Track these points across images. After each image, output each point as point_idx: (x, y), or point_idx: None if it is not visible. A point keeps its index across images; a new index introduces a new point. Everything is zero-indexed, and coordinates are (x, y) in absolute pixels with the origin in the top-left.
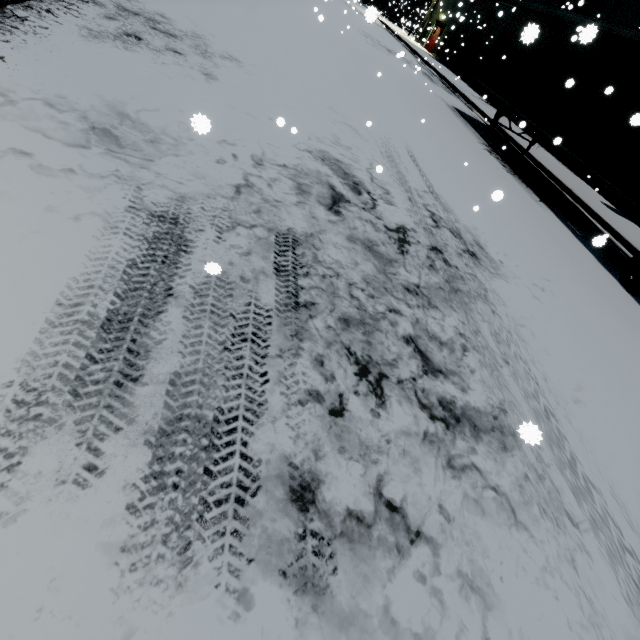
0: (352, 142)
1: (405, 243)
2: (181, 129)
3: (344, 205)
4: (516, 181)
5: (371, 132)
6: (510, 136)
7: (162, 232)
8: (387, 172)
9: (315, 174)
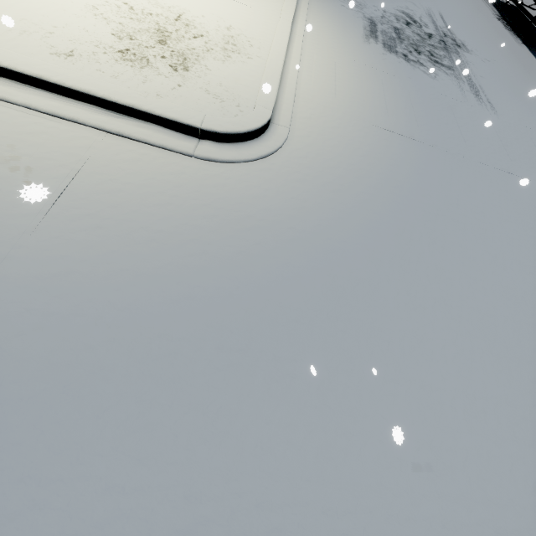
0: (413, 8)
1: (431, 36)
2: (364, 2)
3: (411, 25)
4: (509, 33)
5: (422, 5)
6: (526, 11)
7: (371, 21)
8: (428, 19)
9: (401, 16)
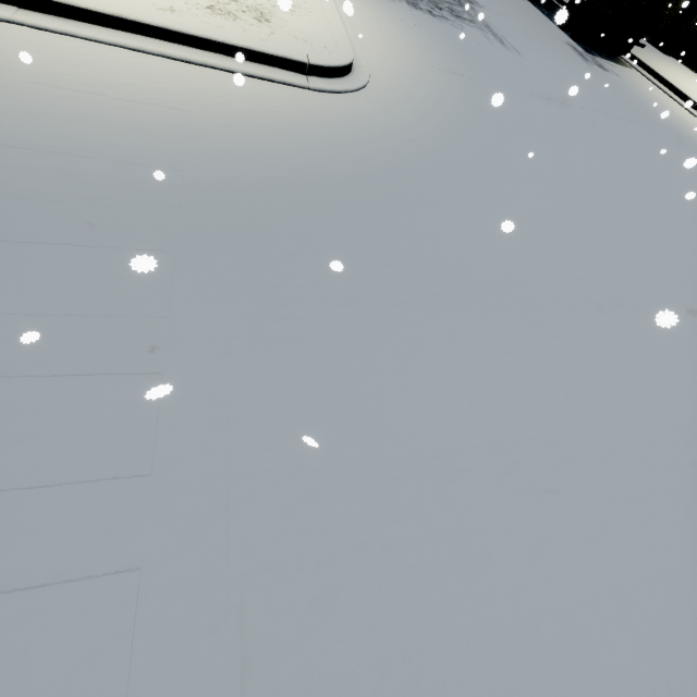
0: None
1: None
2: None
3: None
4: None
5: None
6: None
7: None
8: None
9: None
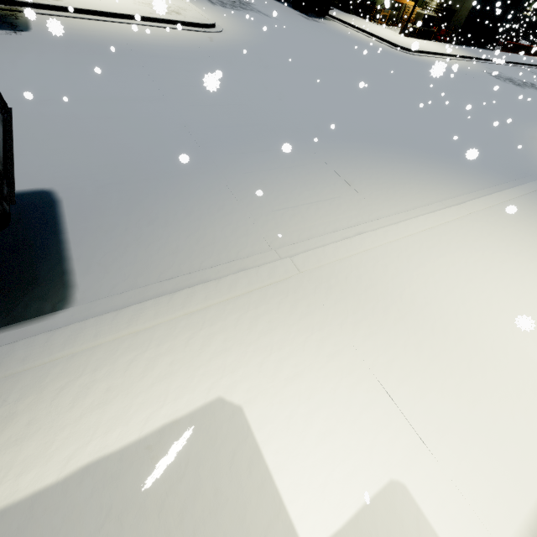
0: None
1: (235, 2)
2: None
3: None
4: None
5: None
6: None
7: None
8: None
9: None
